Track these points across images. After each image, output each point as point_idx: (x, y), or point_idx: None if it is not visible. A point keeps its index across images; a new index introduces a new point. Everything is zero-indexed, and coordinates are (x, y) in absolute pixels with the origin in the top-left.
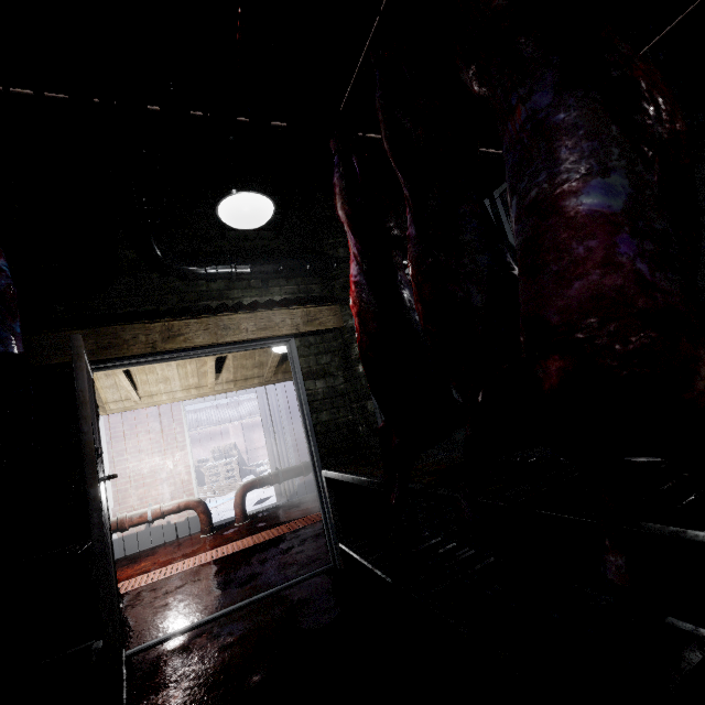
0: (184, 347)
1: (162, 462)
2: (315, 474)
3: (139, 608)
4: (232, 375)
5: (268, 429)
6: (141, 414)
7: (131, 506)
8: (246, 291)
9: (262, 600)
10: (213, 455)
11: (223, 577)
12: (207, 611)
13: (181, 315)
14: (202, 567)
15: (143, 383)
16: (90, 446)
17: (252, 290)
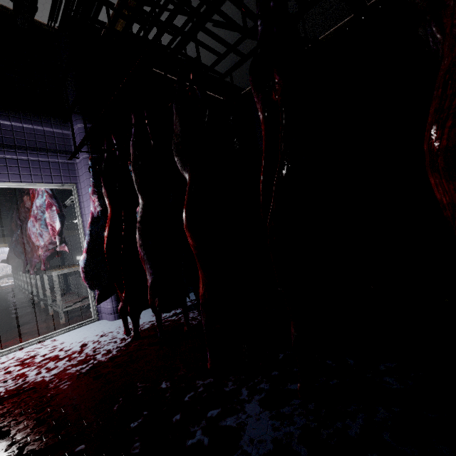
0: None
1: None
2: None
3: None
4: None
5: None
6: None
7: None
8: None
9: None
10: None
11: None
12: None
13: None
14: None
15: None
16: None
17: None
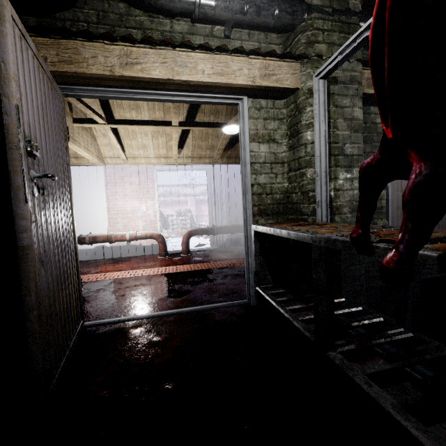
0: (141, 78)
1: (139, 205)
2: (245, 227)
3: (107, 292)
4: (191, 152)
5: (211, 197)
6: (127, 170)
7: (118, 229)
8: (207, 39)
9: (188, 313)
10: (176, 213)
11: (164, 287)
12: (147, 309)
13: (140, 42)
14: (153, 276)
15: (129, 147)
16: (14, 130)
17: (214, 39)
